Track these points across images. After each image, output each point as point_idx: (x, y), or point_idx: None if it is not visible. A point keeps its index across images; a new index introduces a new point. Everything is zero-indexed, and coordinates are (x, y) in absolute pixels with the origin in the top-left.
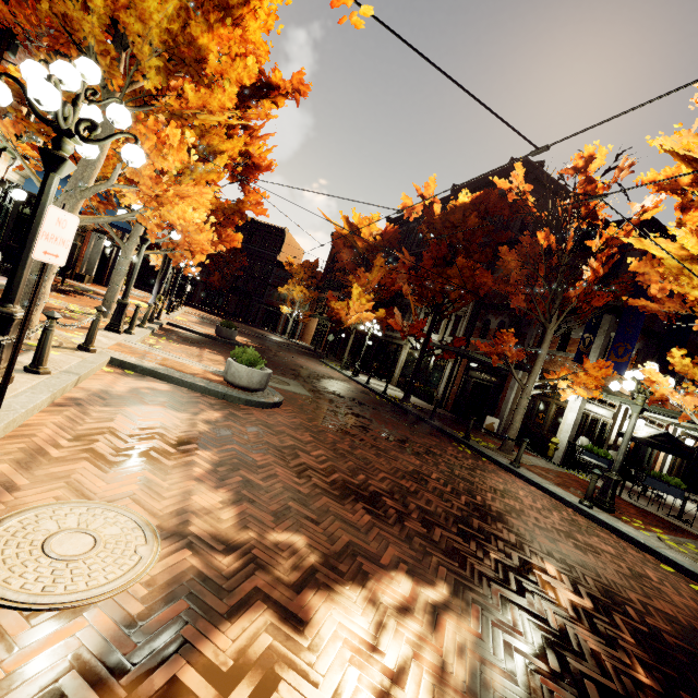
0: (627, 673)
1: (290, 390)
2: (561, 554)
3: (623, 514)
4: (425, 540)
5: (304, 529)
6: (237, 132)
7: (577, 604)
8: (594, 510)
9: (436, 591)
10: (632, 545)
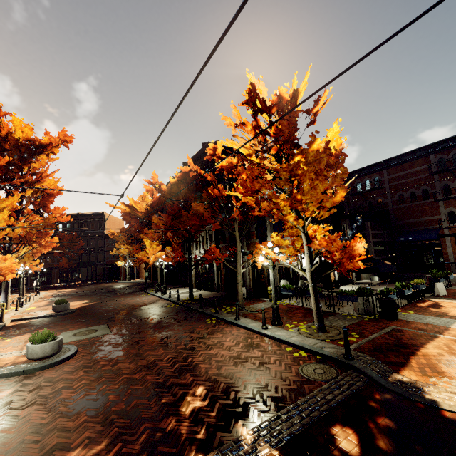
0: (192, 437)
1: (94, 336)
2: (217, 375)
3: (291, 321)
4: (119, 414)
5: (26, 451)
6: (31, 177)
7: (197, 407)
8: (269, 329)
9: (98, 447)
10: (279, 343)
